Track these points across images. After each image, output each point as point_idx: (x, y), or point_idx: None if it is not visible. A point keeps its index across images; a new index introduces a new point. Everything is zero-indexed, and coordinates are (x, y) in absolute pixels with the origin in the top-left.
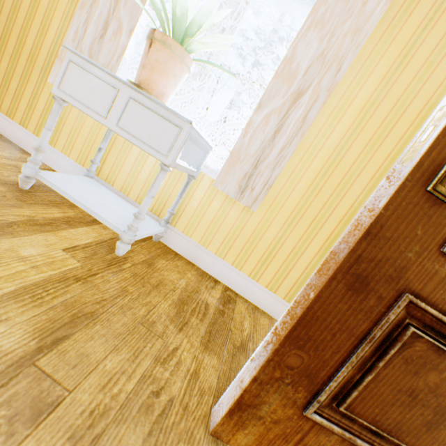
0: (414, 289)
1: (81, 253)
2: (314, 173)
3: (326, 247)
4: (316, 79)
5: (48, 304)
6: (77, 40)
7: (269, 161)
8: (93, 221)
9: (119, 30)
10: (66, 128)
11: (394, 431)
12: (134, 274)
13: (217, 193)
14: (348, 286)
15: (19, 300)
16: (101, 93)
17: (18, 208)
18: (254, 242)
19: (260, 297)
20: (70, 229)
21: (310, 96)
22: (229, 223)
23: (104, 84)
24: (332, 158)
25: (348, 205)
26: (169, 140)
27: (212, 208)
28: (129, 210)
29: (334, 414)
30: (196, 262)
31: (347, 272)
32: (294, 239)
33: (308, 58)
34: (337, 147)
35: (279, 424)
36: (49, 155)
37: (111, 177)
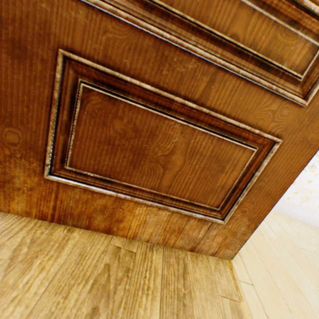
0: (67, 45)
1: None
2: None
3: None
4: None
5: None
6: None
7: None
8: None
9: None
10: None
11: (113, 175)
12: None
13: None
14: (11, 55)
15: None
16: None
17: None
18: None
19: None
20: None
21: None
22: None
23: None
24: None
25: None
26: None
27: None
28: None
29: (71, 174)
30: None
31: (2, 40)
32: None
33: None
34: None
35: (35, 190)
36: None
37: None
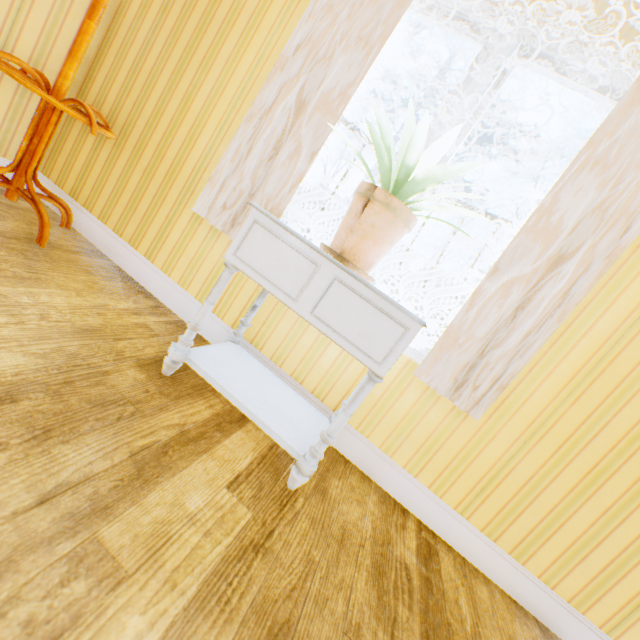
0: None
1: (247, 488)
2: (572, 368)
3: (586, 484)
4: (589, 240)
5: (238, 614)
6: (237, 159)
7: (505, 349)
8: (244, 416)
9: (296, 152)
10: (205, 267)
11: None
12: (311, 521)
13: (414, 379)
14: None
15: (207, 612)
16: (293, 267)
17: (165, 410)
18: (467, 458)
19: (471, 545)
20: (225, 440)
21: (578, 264)
22: (429, 425)
23: (298, 256)
24: (603, 350)
25: (626, 424)
26: (387, 342)
27: (404, 400)
28: (292, 401)
29: None
30: (372, 475)
31: None
32: (532, 463)
33: (578, 210)
34: (613, 334)
35: None
36: (178, 299)
37: (260, 338)
